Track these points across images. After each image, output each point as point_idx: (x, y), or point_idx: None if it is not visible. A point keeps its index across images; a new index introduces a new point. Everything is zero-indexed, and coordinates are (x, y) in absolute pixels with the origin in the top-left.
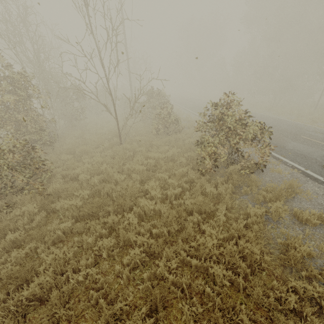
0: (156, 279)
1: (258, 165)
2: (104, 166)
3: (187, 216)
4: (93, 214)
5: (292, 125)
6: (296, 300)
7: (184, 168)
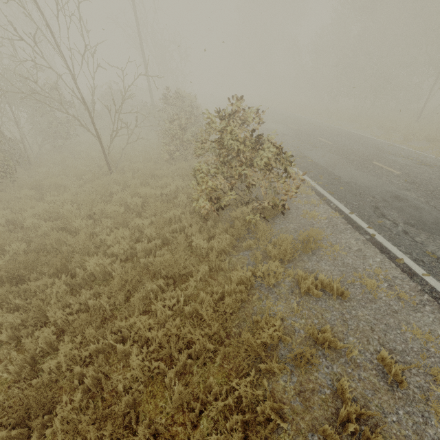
0: (67, 370)
1: (277, 207)
2: (67, 207)
3: (145, 282)
4: (21, 277)
5: (371, 144)
6: (232, 404)
7: (176, 211)
